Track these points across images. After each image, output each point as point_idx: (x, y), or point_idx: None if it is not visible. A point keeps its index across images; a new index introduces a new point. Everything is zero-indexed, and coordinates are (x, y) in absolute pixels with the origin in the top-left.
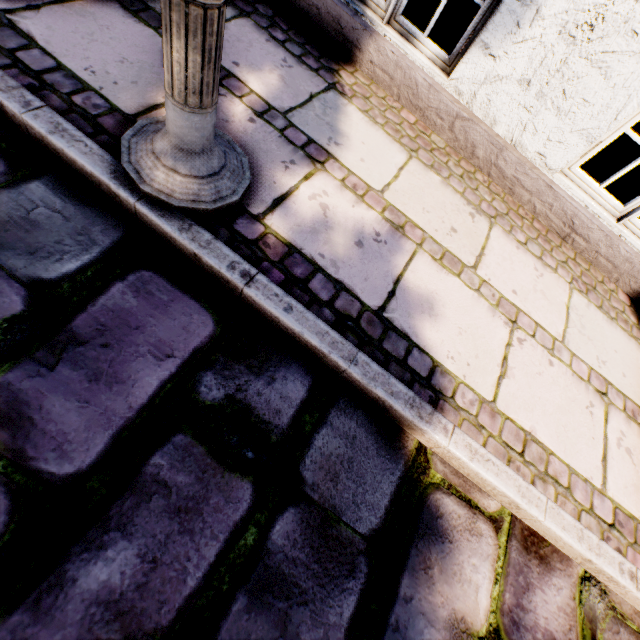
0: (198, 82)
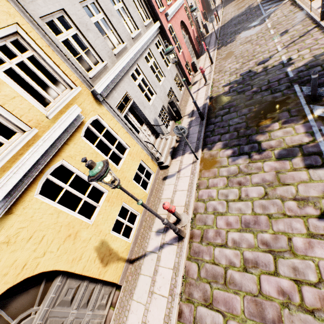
0: None
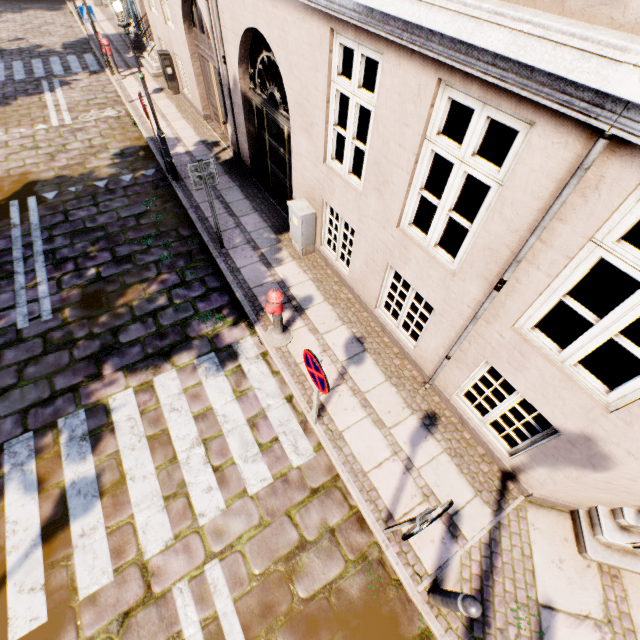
0: None
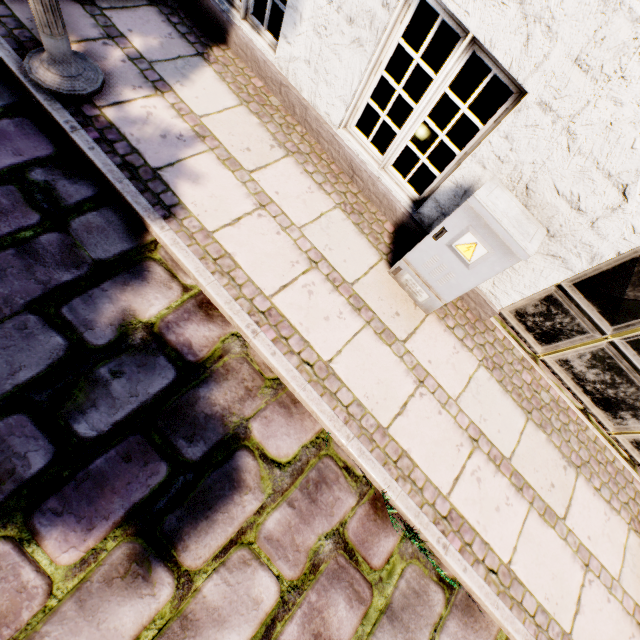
0: (46, 21)
